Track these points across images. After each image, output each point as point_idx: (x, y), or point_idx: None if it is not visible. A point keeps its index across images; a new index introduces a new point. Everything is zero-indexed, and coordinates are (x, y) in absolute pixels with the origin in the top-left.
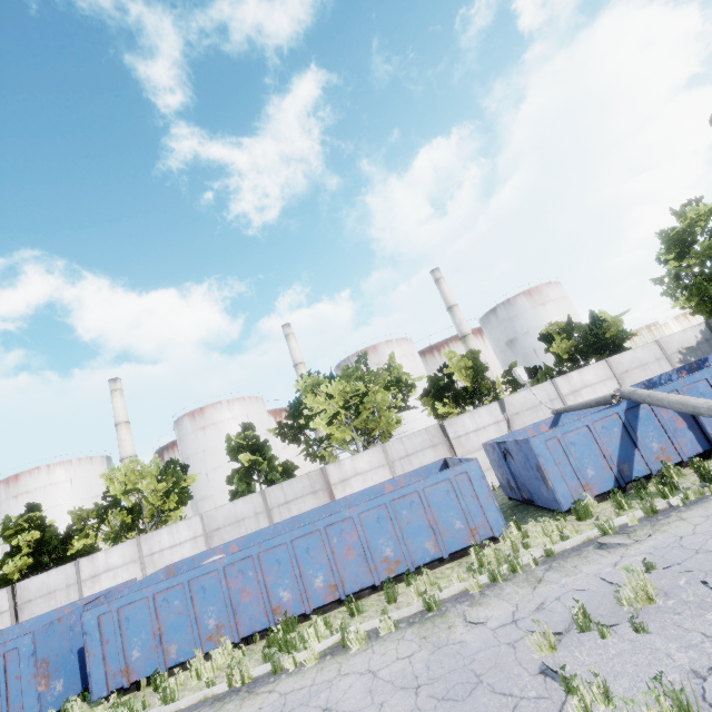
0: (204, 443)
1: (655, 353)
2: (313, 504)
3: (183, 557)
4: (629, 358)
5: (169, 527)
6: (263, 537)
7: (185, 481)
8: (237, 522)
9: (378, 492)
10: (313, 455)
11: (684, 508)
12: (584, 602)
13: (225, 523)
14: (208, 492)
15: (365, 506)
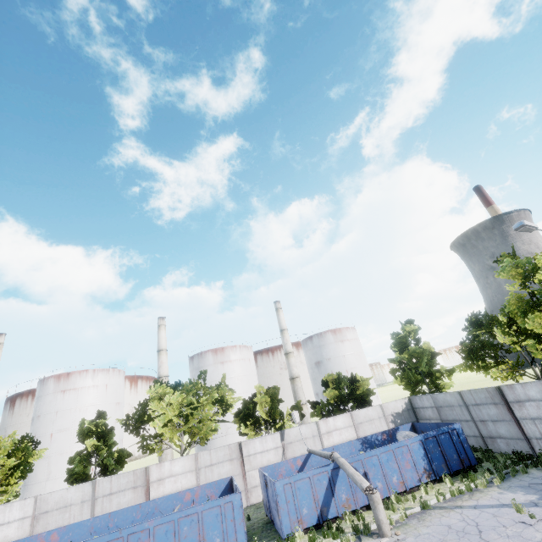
0: (59, 405)
1: (379, 413)
2: (131, 498)
3: (5, 537)
4: (364, 414)
5: (4, 506)
6: (81, 528)
7: (32, 455)
8: (65, 507)
9: (180, 498)
10: (145, 447)
11: None
12: None
13: (54, 507)
14: (47, 452)
15: (160, 520)
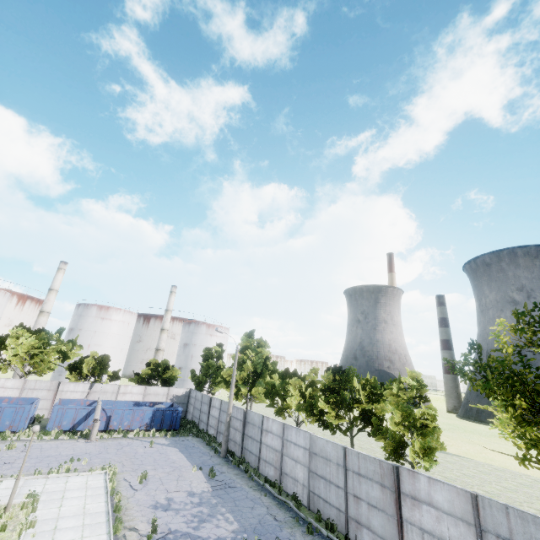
0: None
1: (165, 392)
2: None
3: None
4: (154, 389)
5: None
6: None
7: None
8: None
9: (0, 400)
10: None
11: (64, 440)
12: (2, 447)
13: None
14: None
15: None
